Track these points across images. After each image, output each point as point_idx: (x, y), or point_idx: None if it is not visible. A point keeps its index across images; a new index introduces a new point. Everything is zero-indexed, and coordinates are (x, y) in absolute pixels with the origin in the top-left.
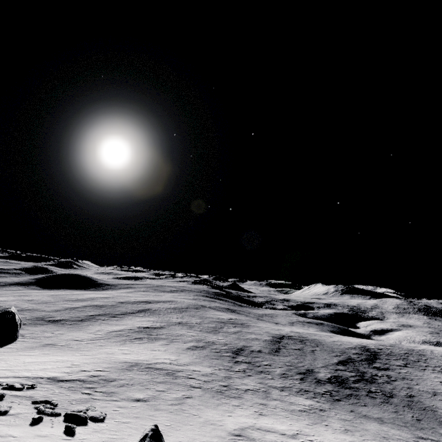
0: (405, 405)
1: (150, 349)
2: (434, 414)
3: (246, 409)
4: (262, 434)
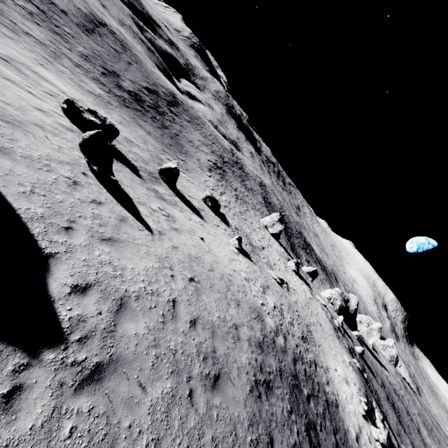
0: (170, 136)
1: None
2: (181, 148)
3: (23, 49)
4: (38, 78)
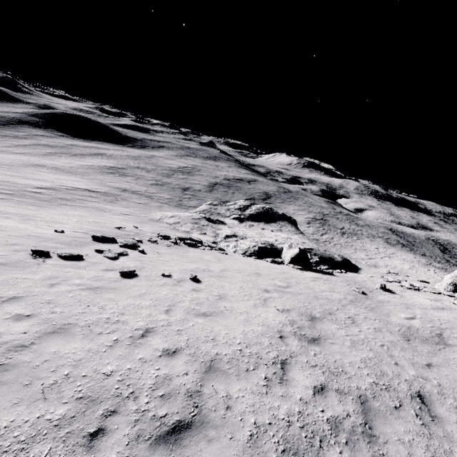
0: None
1: (382, 247)
2: None
3: None
4: None
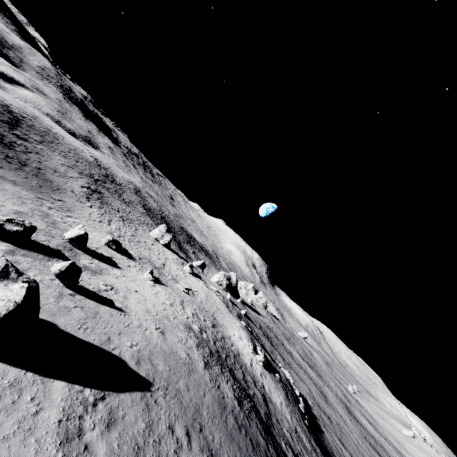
0: (34, 175)
1: None
2: (51, 185)
3: None
4: None
